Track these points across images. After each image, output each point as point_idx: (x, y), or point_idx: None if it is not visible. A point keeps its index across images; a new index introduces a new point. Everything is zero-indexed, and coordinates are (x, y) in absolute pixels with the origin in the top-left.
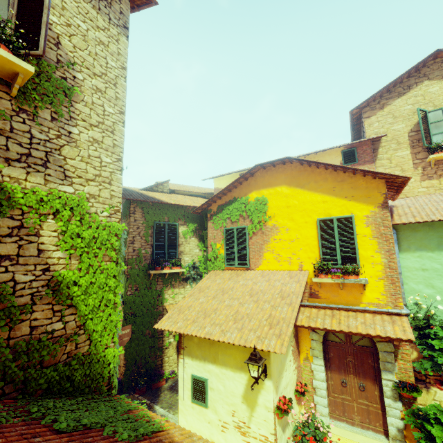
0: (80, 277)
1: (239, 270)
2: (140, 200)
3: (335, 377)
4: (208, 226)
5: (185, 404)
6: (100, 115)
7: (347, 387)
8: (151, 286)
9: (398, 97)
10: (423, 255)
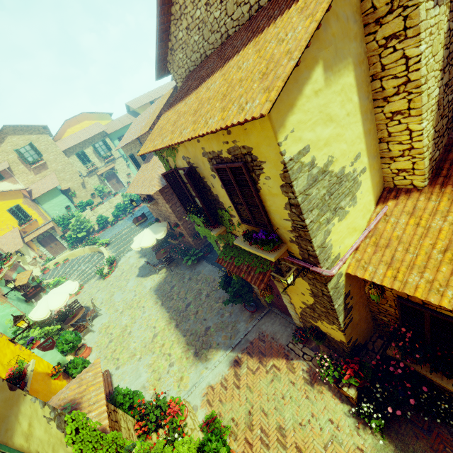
0: None
1: None
2: None
3: (48, 247)
4: None
5: None
6: None
7: (53, 247)
8: None
9: (2, 143)
10: (48, 203)
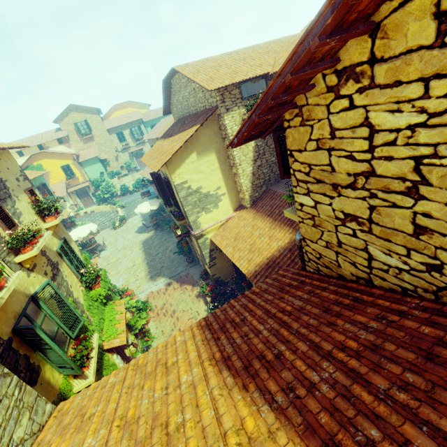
0: None
1: None
2: None
3: (82, 200)
4: None
5: None
6: None
7: (85, 200)
8: None
9: (66, 117)
10: (89, 167)
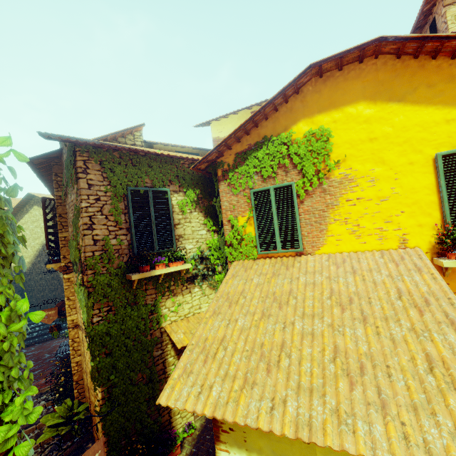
0: None
1: (283, 257)
2: (94, 144)
3: None
4: (220, 191)
5: None
6: None
7: None
8: (135, 299)
9: None
10: None
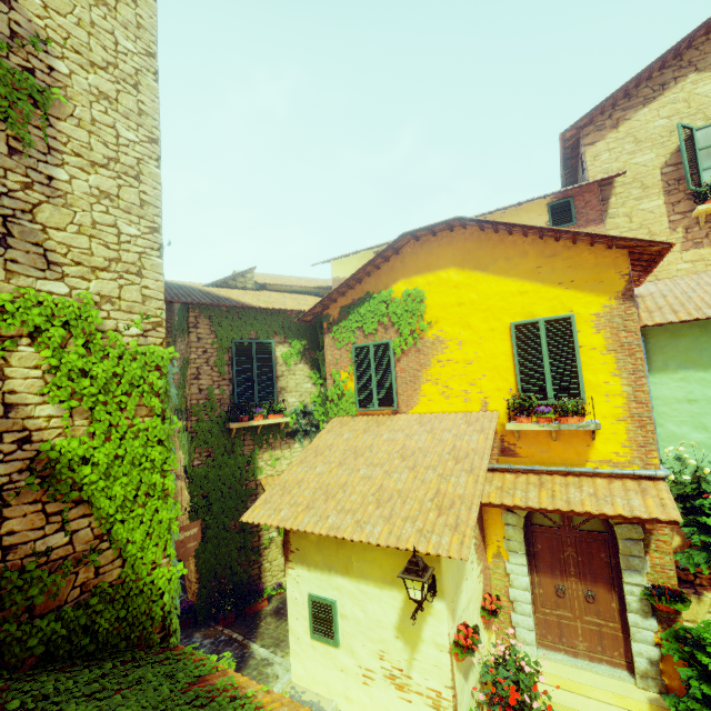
0: (94, 449)
1: (380, 415)
2: (205, 303)
3: (545, 583)
4: (324, 344)
5: (300, 642)
6: (109, 144)
7: (565, 597)
8: (233, 448)
9: (643, 105)
10: (691, 377)
